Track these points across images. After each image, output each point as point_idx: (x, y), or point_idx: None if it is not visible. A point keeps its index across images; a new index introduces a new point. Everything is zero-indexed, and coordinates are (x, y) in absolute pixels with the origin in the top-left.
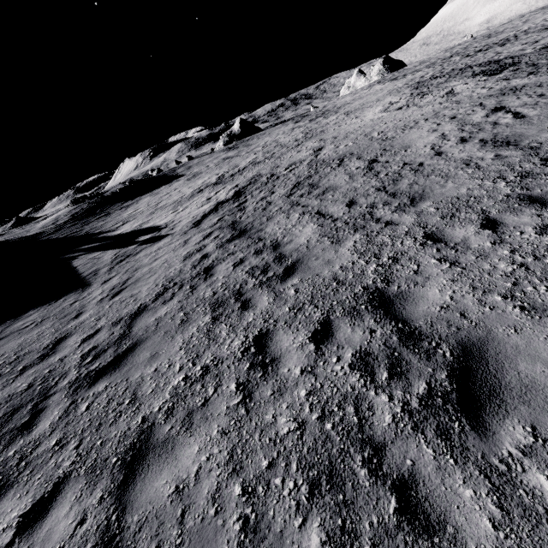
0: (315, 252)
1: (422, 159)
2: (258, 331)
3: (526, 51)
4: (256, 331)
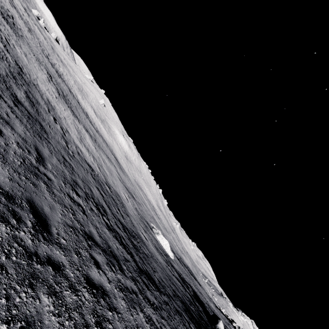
0: None
1: None
2: None
3: None
4: None
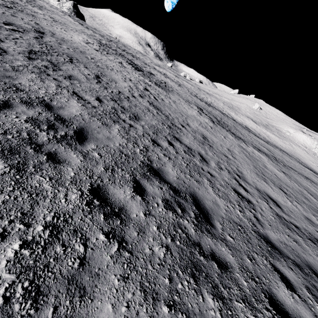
0: (93, 126)
1: (128, 95)
2: (89, 186)
3: (143, 68)
4: (88, 186)
